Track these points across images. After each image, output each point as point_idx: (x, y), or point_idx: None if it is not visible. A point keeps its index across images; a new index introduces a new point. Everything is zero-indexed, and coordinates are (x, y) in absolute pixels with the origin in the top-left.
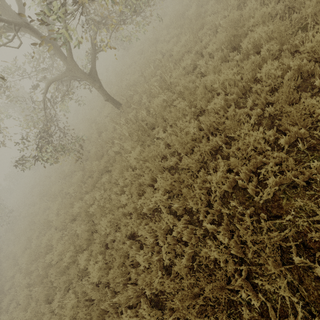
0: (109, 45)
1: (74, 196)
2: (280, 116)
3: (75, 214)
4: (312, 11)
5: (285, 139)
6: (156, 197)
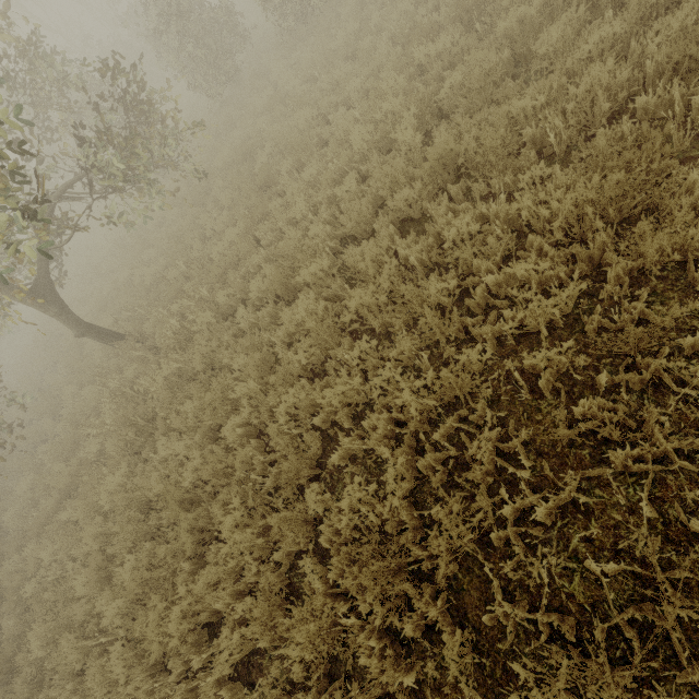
0: (20, 318)
1: (15, 530)
2: (303, 487)
3: (5, 585)
4: (355, 316)
5: (284, 549)
6: (112, 612)
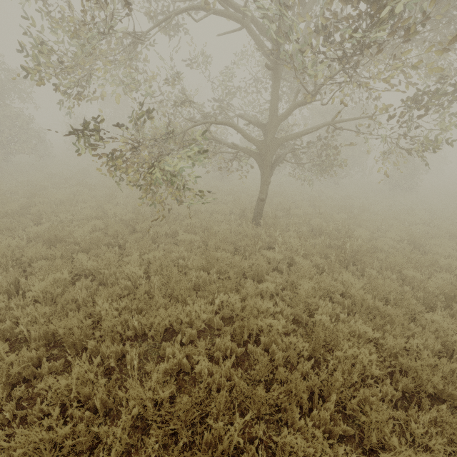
0: (385, 172)
1: (122, 287)
2: None
3: (174, 324)
4: None
5: None
6: None
